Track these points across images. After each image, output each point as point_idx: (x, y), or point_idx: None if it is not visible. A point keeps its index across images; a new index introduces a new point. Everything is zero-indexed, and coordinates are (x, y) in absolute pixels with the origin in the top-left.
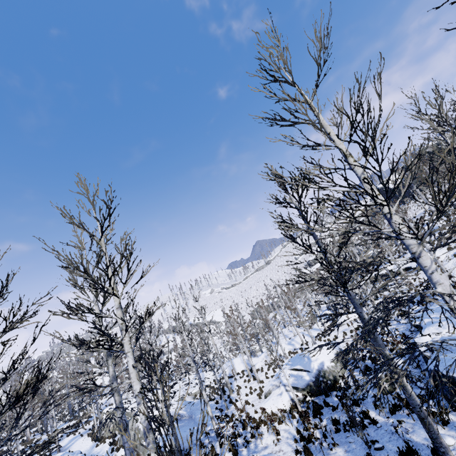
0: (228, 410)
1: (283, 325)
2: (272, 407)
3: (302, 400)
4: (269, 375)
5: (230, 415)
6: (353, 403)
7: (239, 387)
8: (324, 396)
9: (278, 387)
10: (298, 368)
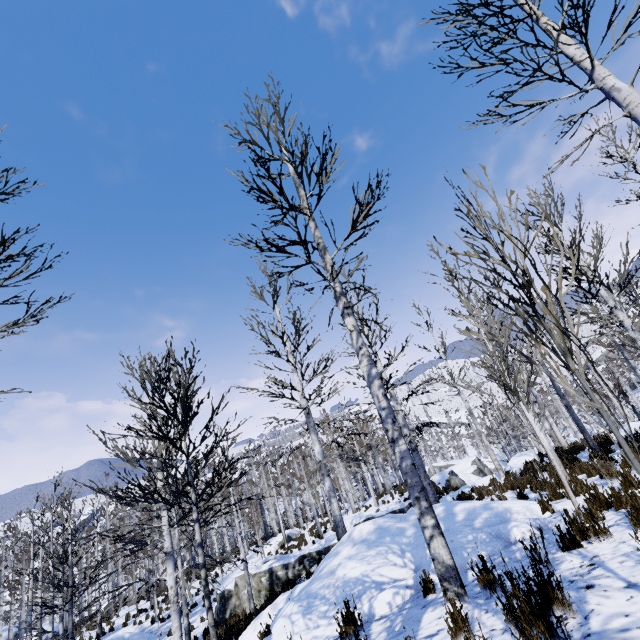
0: None
1: None
2: None
3: None
4: None
5: None
6: None
7: None
8: None
9: None
10: None
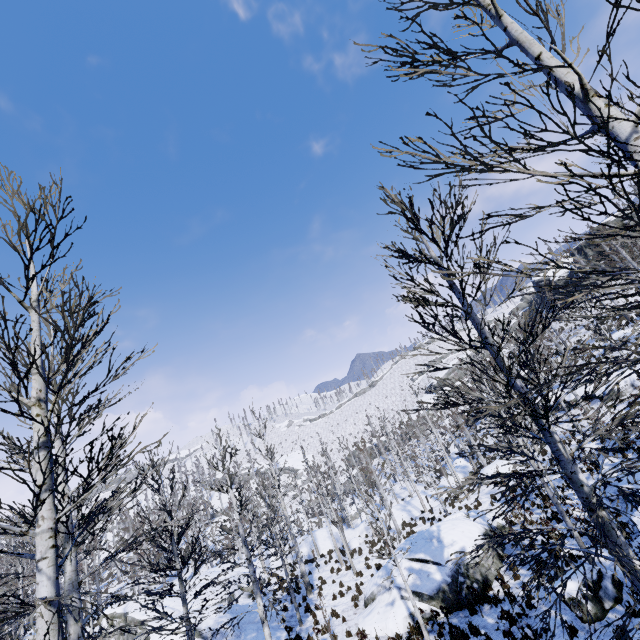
0: (302, 625)
1: (392, 478)
2: (377, 627)
3: (429, 616)
4: (372, 563)
5: (305, 635)
6: (526, 635)
7: (323, 582)
8: (468, 612)
9: (388, 590)
10: (423, 558)
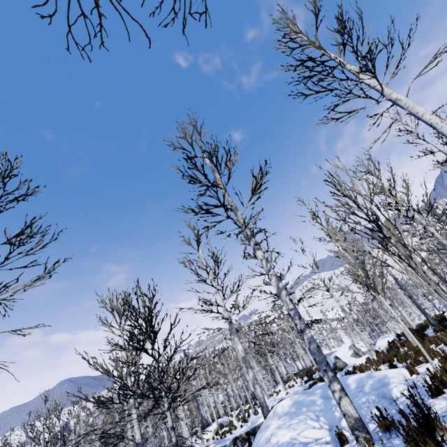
0: None
1: None
2: None
3: None
4: None
5: None
6: None
7: None
8: None
9: None
10: None
